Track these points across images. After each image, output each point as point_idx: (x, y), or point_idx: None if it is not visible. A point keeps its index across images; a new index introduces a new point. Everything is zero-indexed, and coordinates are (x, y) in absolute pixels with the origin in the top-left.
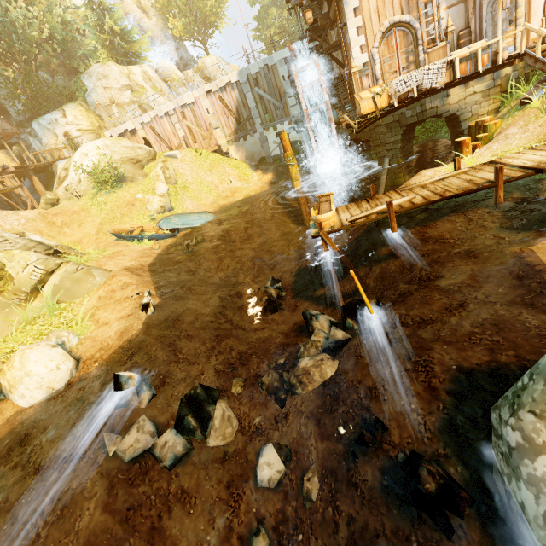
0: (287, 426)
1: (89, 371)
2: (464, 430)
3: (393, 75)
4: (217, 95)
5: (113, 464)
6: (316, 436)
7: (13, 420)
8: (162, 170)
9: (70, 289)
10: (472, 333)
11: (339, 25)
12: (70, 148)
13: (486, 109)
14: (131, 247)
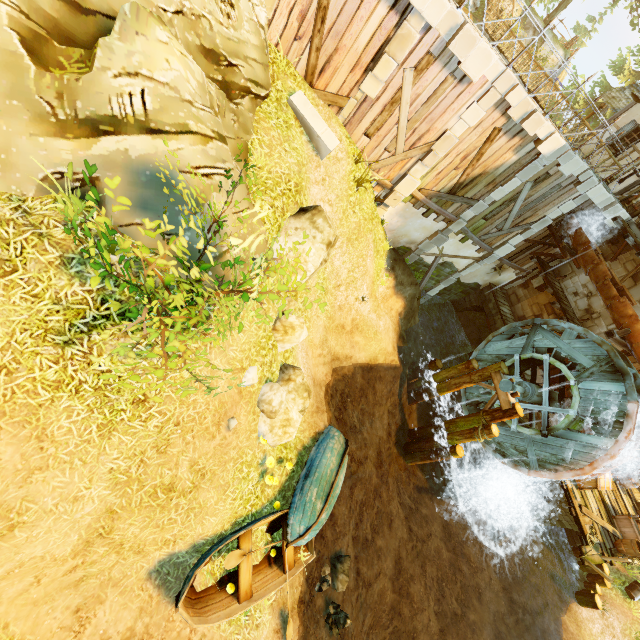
0: None
1: None
2: None
3: None
4: (501, 121)
5: None
6: None
7: None
8: (317, 268)
9: None
10: None
11: None
12: None
13: None
14: None
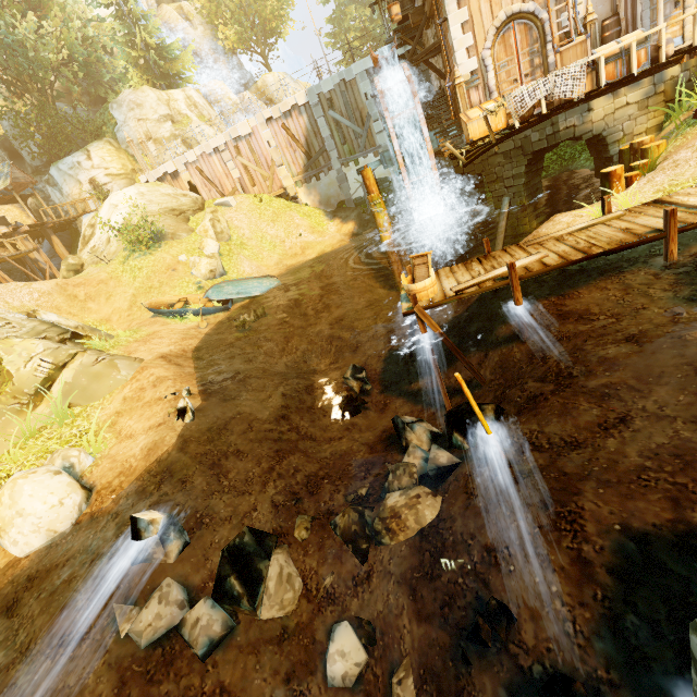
0: (369, 591)
1: (103, 506)
2: (639, 640)
3: (513, 85)
4: (280, 122)
5: (127, 649)
6: (411, 614)
7: (1, 576)
8: (211, 223)
9: (87, 388)
10: (641, 468)
11: (438, 21)
12: (96, 199)
13: (644, 126)
14: (172, 326)
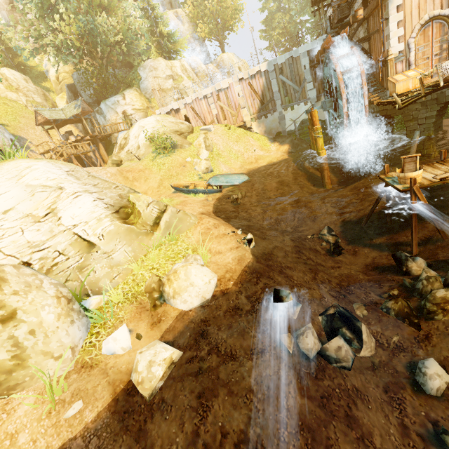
0: (431, 346)
1: (228, 287)
2: None
3: (425, 61)
4: (247, 81)
5: (294, 360)
6: None
7: (181, 319)
8: (204, 140)
9: (176, 225)
10: None
11: (381, 20)
12: (129, 123)
13: None
14: (191, 198)
